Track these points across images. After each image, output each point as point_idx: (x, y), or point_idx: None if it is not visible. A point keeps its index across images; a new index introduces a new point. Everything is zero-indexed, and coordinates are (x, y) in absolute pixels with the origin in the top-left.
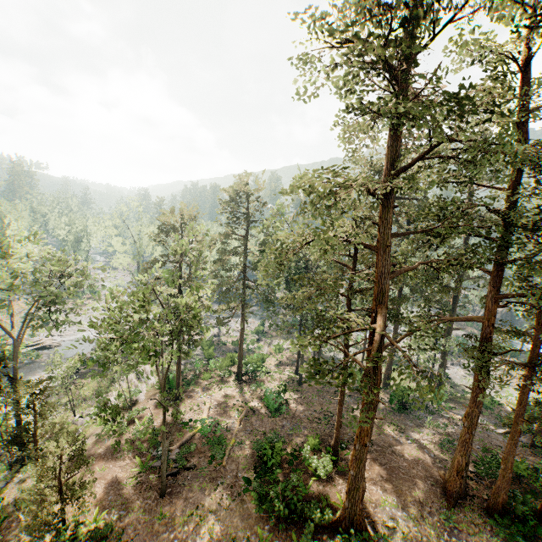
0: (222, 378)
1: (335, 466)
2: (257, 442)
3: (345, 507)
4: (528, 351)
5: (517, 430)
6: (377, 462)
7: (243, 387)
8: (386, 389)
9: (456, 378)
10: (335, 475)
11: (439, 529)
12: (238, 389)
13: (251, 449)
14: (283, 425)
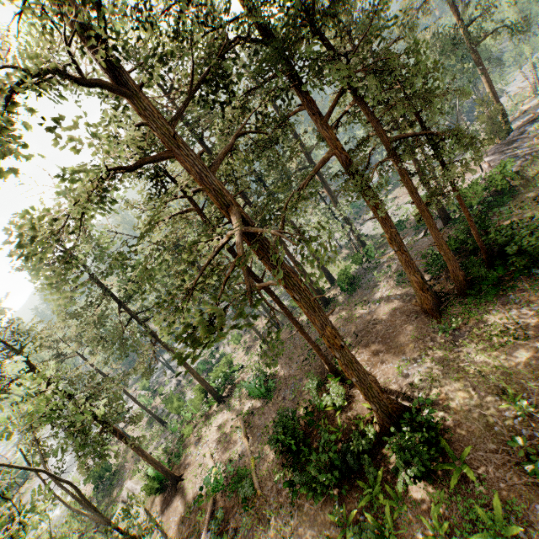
0: (206, 416)
1: (345, 383)
2: (271, 439)
3: (376, 412)
4: (394, 172)
5: (428, 215)
6: (370, 345)
7: (229, 402)
8: (334, 284)
9: (370, 232)
10: (351, 390)
11: (447, 345)
12: (225, 410)
13: (273, 449)
14: (283, 397)
